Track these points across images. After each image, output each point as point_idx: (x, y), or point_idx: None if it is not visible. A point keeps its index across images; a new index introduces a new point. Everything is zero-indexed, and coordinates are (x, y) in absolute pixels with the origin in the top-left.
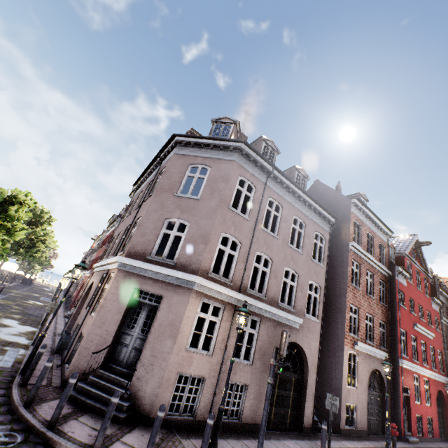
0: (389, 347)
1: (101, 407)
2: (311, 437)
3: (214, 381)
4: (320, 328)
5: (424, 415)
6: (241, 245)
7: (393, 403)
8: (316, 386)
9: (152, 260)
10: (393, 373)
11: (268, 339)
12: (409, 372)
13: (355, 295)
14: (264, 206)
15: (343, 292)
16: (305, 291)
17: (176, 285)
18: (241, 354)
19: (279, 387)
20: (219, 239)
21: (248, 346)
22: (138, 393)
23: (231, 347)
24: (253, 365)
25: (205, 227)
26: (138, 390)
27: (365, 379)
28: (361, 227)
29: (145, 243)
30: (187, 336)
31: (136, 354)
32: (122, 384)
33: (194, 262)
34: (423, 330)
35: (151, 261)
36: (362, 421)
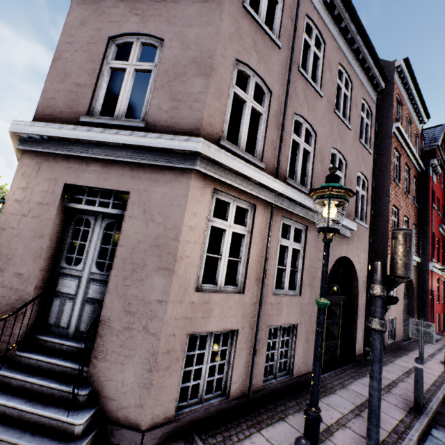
0: (418, 252)
1: (17, 442)
2: (368, 366)
3: (251, 332)
4: (369, 236)
5: (440, 313)
6: (270, 95)
7: (420, 307)
8: (366, 307)
9: (94, 124)
10: (421, 278)
11: (317, 256)
12: (434, 274)
13: (396, 194)
14: (300, 28)
15: (384, 191)
16: (354, 186)
17: (155, 166)
18: (284, 283)
19: (328, 316)
20: (232, 74)
21: (292, 269)
22: (107, 386)
23: (271, 274)
24: (301, 295)
25: (200, 42)
26: (108, 382)
27: (401, 288)
28: (402, 105)
29: (73, 93)
30: (194, 265)
31: (95, 311)
32: (71, 374)
33: (188, 115)
34: (444, 231)
35: (91, 126)
36: (399, 332)
